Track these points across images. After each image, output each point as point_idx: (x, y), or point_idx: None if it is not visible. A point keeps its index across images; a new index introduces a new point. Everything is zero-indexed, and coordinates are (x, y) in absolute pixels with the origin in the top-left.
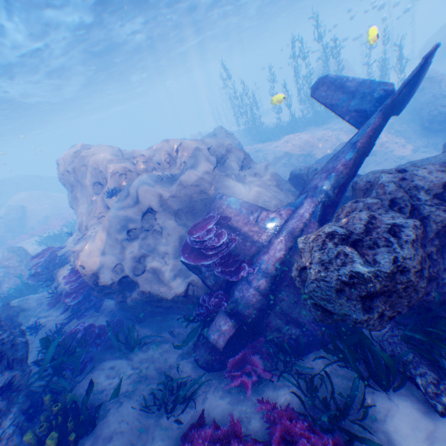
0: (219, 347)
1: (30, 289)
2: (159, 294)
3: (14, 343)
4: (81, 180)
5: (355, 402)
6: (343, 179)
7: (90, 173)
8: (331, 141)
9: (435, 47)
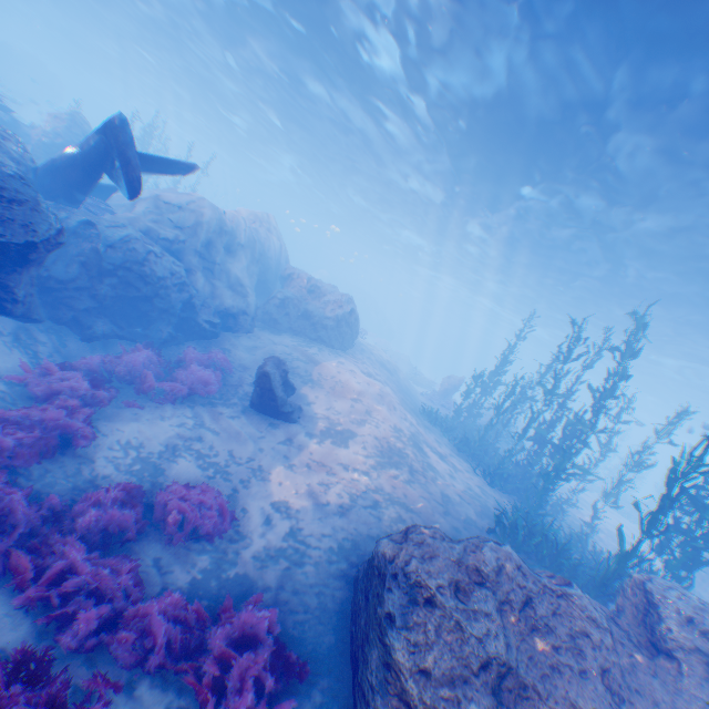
0: None
1: None
2: None
3: None
4: None
5: None
6: (49, 165)
7: None
8: (351, 411)
9: (121, 117)
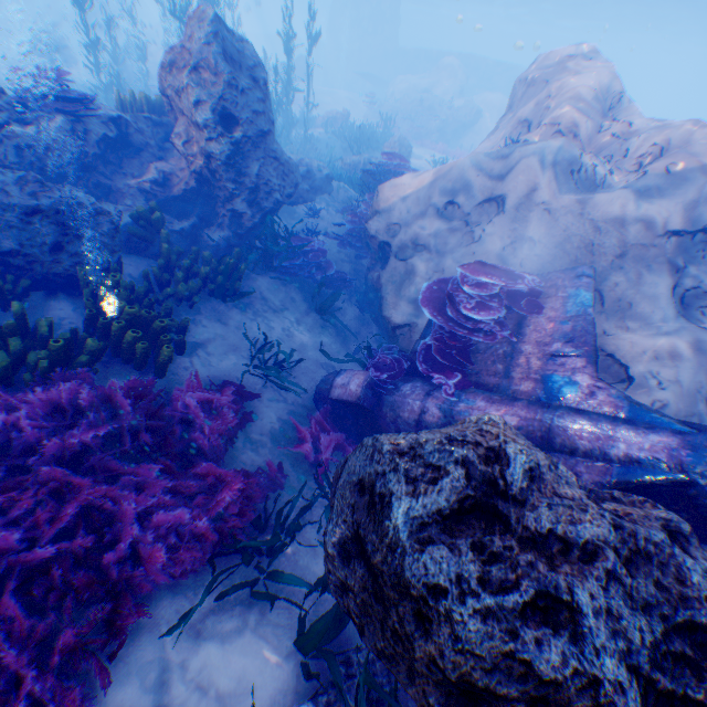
0: (330, 394)
1: (362, 189)
2: (383, 298)
3: (271, 193)
4: (520, 105)
5: (283, 593)
6: None
7: (537, 100)
8: None
9: None
